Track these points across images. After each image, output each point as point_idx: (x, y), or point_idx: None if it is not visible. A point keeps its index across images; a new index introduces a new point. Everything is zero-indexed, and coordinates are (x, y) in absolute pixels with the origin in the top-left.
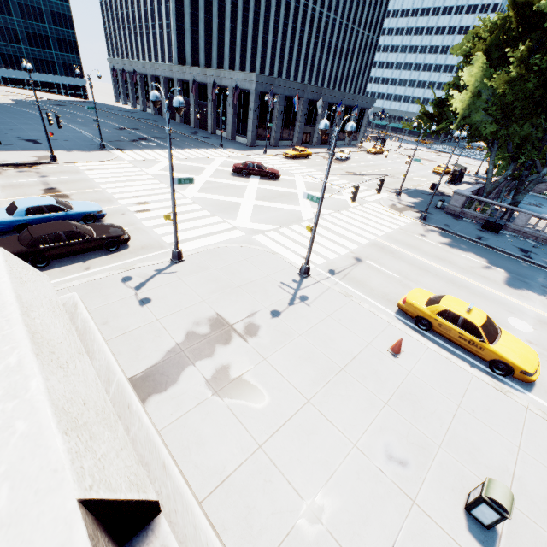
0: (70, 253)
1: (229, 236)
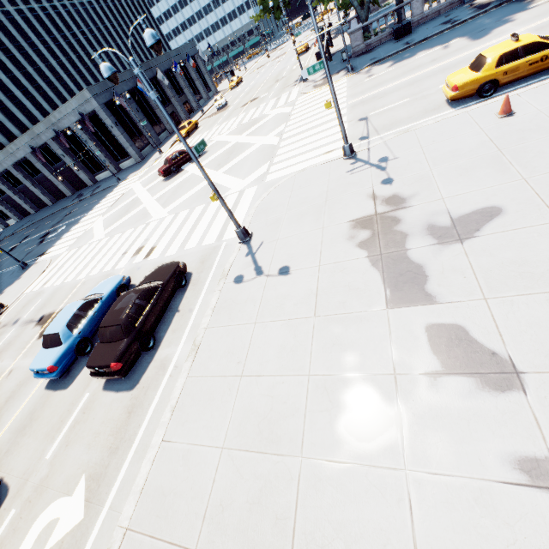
0: (160, 313)
1: (248, 197)
